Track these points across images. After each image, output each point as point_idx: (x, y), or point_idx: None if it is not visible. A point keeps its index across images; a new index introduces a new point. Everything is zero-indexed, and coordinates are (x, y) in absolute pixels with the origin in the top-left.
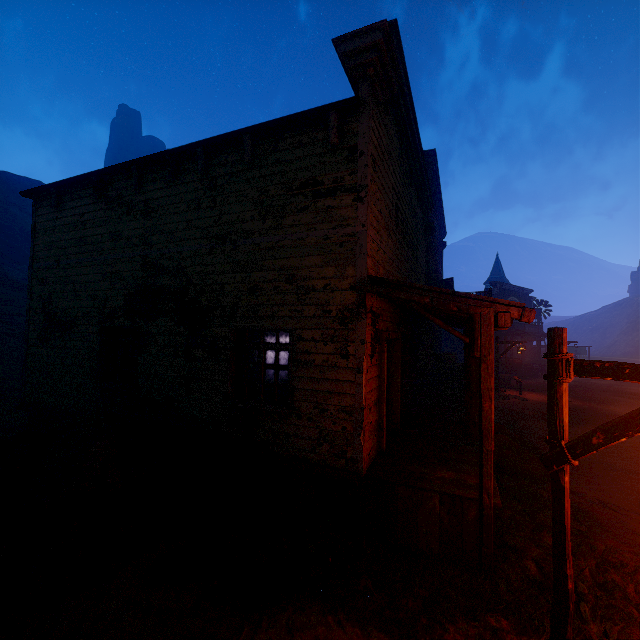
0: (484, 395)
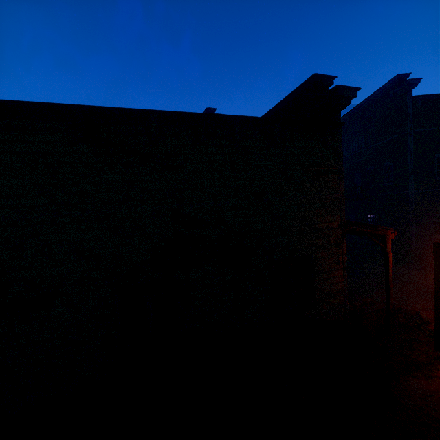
0: (390, 267)
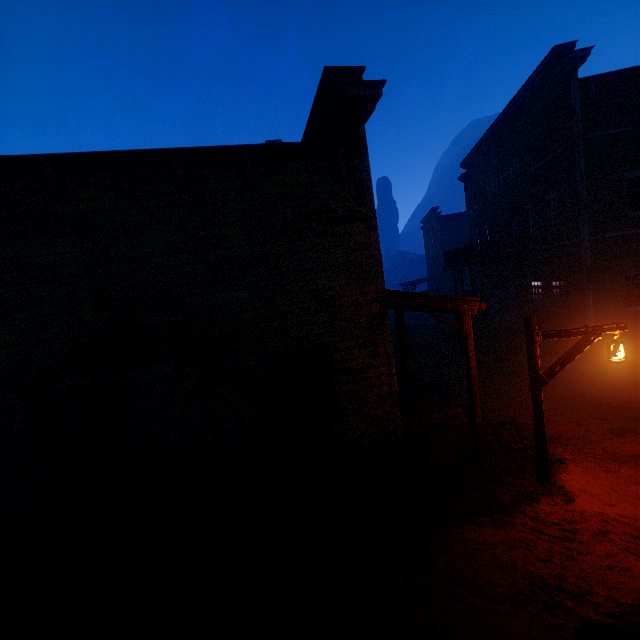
0: (471, 359)
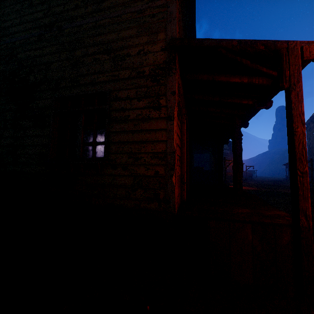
0: (296, 120)
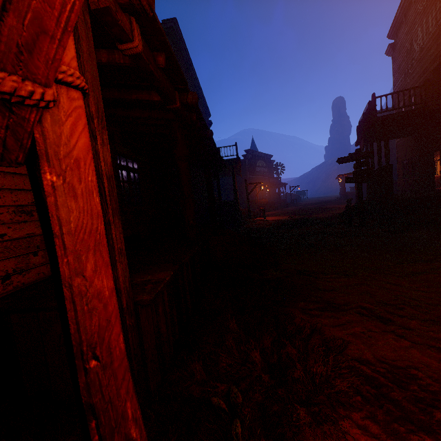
0: None
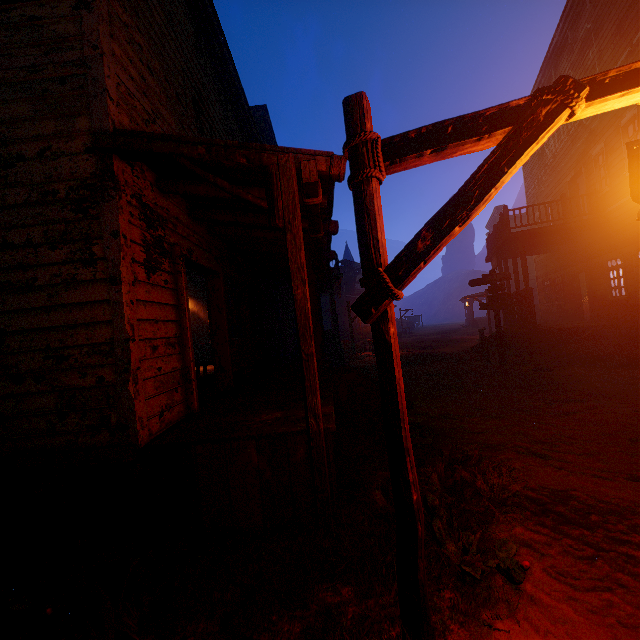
0: (295, 278)
